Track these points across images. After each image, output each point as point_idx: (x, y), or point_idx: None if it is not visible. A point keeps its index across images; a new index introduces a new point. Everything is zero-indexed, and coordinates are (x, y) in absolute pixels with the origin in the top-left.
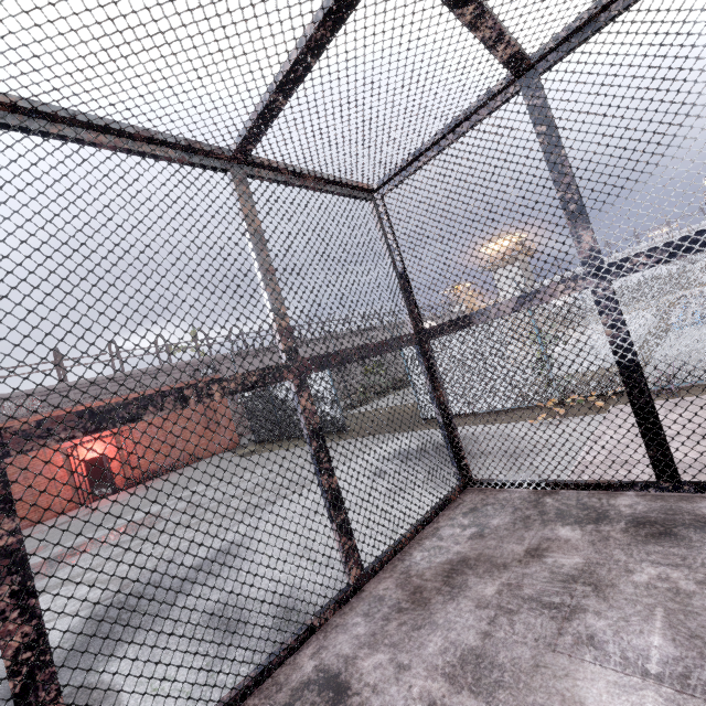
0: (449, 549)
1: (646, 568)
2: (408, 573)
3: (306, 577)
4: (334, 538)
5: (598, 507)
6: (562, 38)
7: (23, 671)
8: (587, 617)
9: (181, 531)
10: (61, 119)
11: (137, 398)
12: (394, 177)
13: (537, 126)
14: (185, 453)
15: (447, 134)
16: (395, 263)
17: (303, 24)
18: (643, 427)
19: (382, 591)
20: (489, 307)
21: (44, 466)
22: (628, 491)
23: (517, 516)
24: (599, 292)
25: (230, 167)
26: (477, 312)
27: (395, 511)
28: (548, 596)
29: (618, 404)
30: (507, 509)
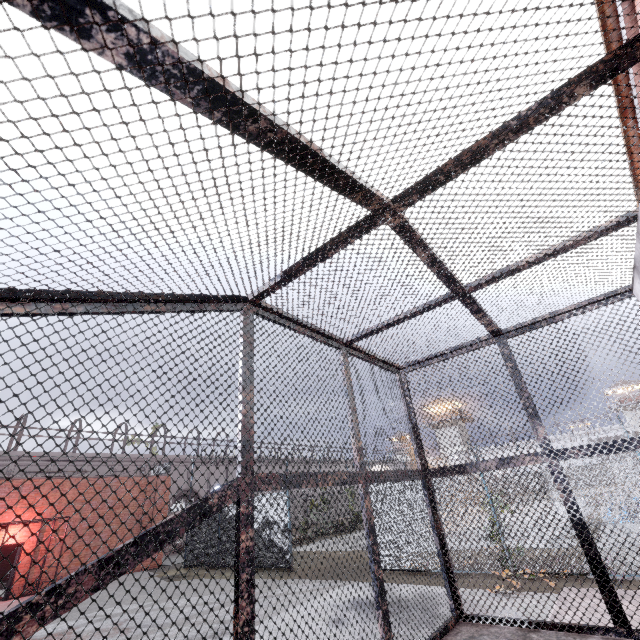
0: None
1: None
2: None
3: None
4: (381, 624)
5: None
6: (518, 327)
7: (244, 639)
8: None
9: None
10: (292, 320)
11: (300, 473)
12: (415, 364)
13: (507, 362)
14: None
15: (452, 351)
16: (410, 416)
17: (412, 310)
18: (596, 574)
19: None
20: (478, 461)
21: (266, 501)
22: (594, 634)
23: None
24: (553, 467)
25: (341, 347)
26: (470, 464)
27: None
28: None
29: (568, 586)
30: (502, 638)
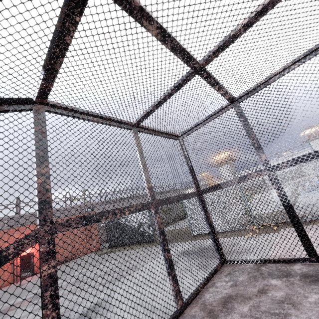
0: (222, 292)
1: (313, 295)
2: (204, 303)
3: (142, 318)
4: (171, 284)
5: (286, 270)
6: (245, 93)
7: None
8: (292, 317)
9: (71, 295)
10: (84, 113)
11: (99, 212)
12: (187, 132)
13: (240, 118)
14: (72, 253)
15: (207, 119)
16: (188, 163)
17: (167, 90)
18: (298, 232)
19: (193, 313)
20: (227, 181)
21: (67, 238)
22: (297, 263)
23: (250, 276)
24: (271, 176)
25: (132, 128)
26: (223, 183)
27: (185, 281)
28: (273, 310)
29: (283, 228)
30: (245, 272)
